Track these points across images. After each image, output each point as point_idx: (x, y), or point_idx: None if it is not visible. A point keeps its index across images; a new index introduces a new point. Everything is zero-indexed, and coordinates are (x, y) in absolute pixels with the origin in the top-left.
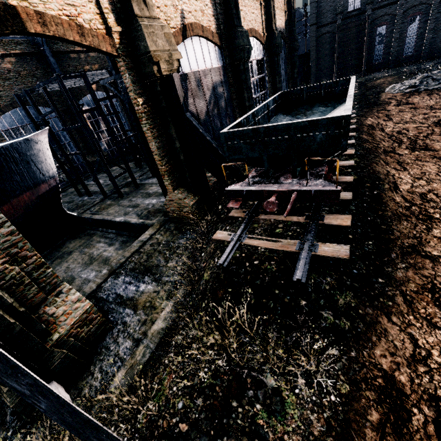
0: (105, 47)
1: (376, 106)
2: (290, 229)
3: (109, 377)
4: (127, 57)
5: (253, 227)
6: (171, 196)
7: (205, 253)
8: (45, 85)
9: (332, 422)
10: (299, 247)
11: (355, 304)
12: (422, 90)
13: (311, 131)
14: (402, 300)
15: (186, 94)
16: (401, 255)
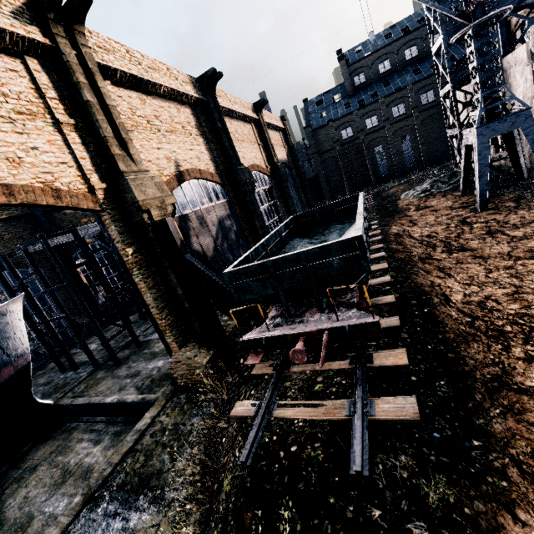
0: (86, 204)
1: (396, 214)
2: (333, 382)
3: None
4: (113, 210)
5: (284, 386)
6: (177, 355)
7: (227, 438)
8: (26, 247)
9: None
10: (349, 411)
11: (455, 497)
12: (436, 193)
13: (325, 257)
14: (519, 474)
15: (187, 234)
16: (488, 395)
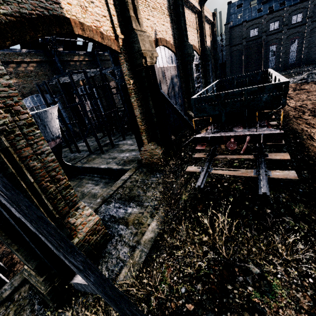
0: (114, 46)
1: None
2: (244, 163)
3: (115, 274)
4: (125, 54)
5: (215, 162)
6: (145, 147)
7: (176, 185)
8: (59, 77)
9: None
10: (256, 173)
11: (308, 212)
12: (310, 81)
13: (259, 94)
14: None
15: None
16: None
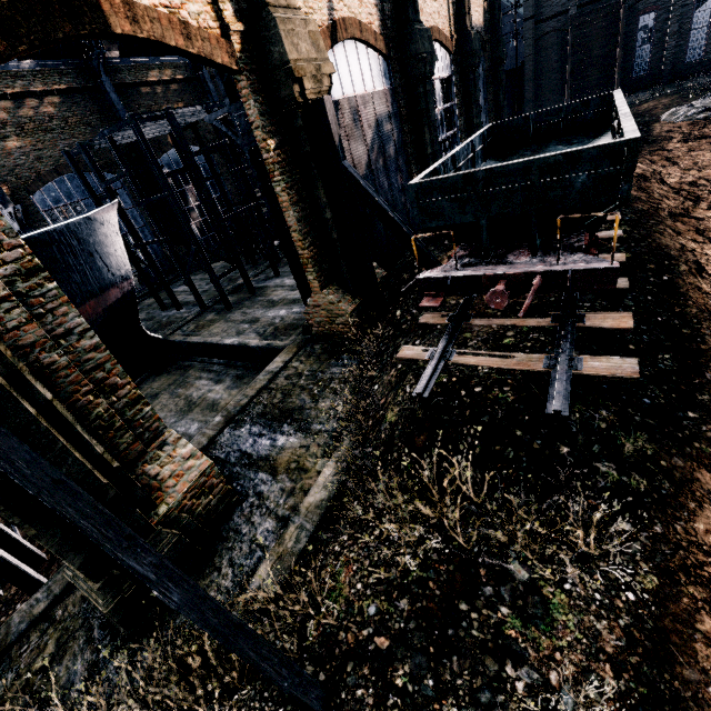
0: (221, 56)
1: (647, 145)
2: (528, 337)
3: (246, 574)
4: (251, 73)
5: (463, 337)
6: (316, 298)
7: (381, 385)
8: (113, 133)
9: (635, 632)
10: (549, 364)
11: (653, 451)
12: None
13: (567, 171)
14: None
15: None
16: None
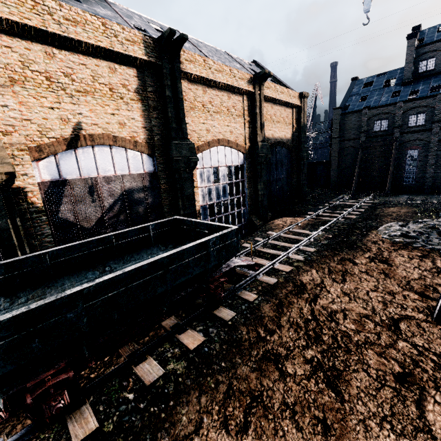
0: None
1: (347, 250)
2: None
3: None
4: None
5: None
6: None
7: None
8: None
9: None
10: None
11: None
12: (417, 246)
13: None
14: None
15: (58, 200)
16: None
